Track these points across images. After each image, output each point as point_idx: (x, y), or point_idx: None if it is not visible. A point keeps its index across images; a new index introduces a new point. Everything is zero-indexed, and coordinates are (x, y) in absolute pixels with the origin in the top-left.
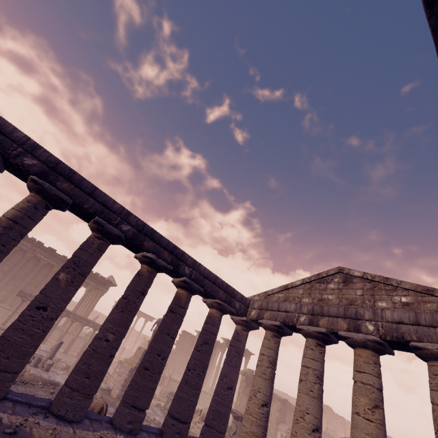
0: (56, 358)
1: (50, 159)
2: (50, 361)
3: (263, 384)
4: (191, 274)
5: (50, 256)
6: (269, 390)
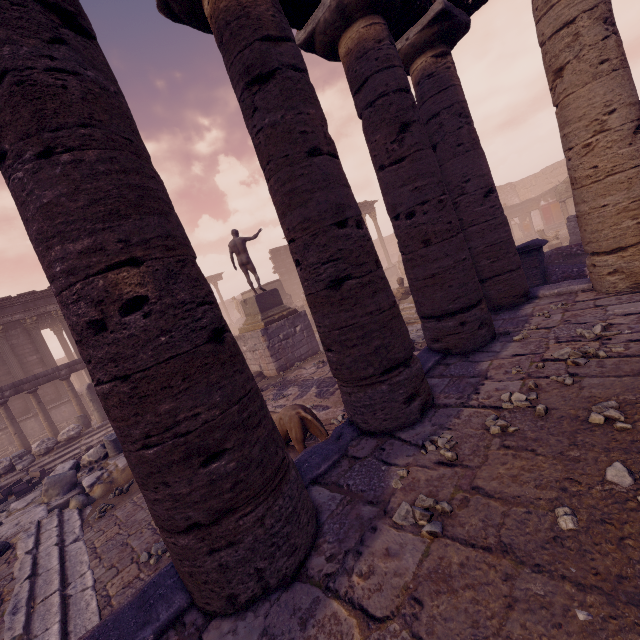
0: None
1: None
2: None
3: (616, 87)
4: None
5: None
6: (634, 88)
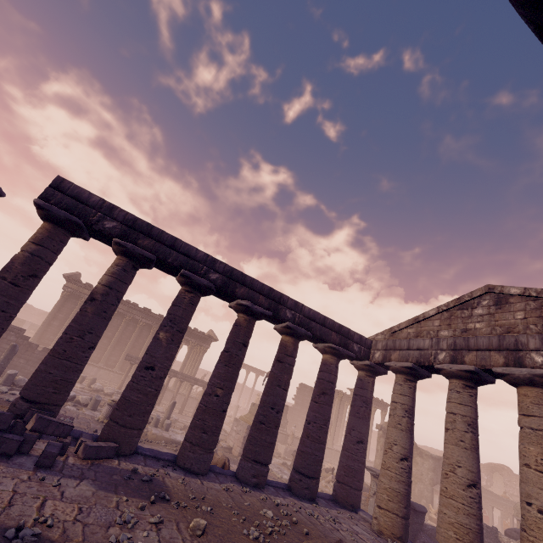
0: (173, 418)
1: (127, 218)
2: (168, 421)
3: (400, 436)
4: (294, 318)
5: (147, 317)
6: (408, 442)
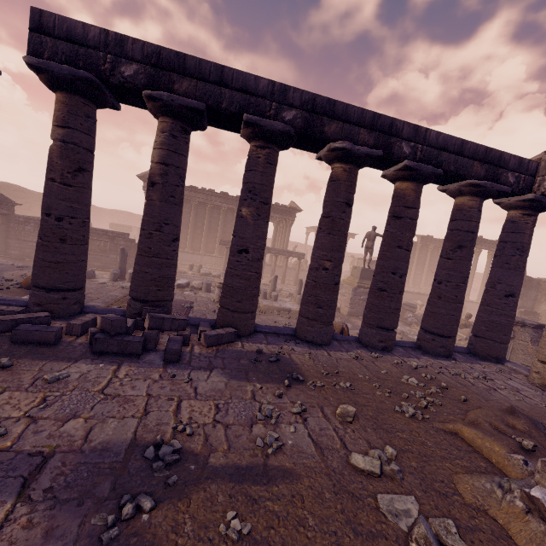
0: (277, 289)
1: (146, 52)
2: (274, 293)
3: None
4: (414, 153)
5: (227, 201)
6: None
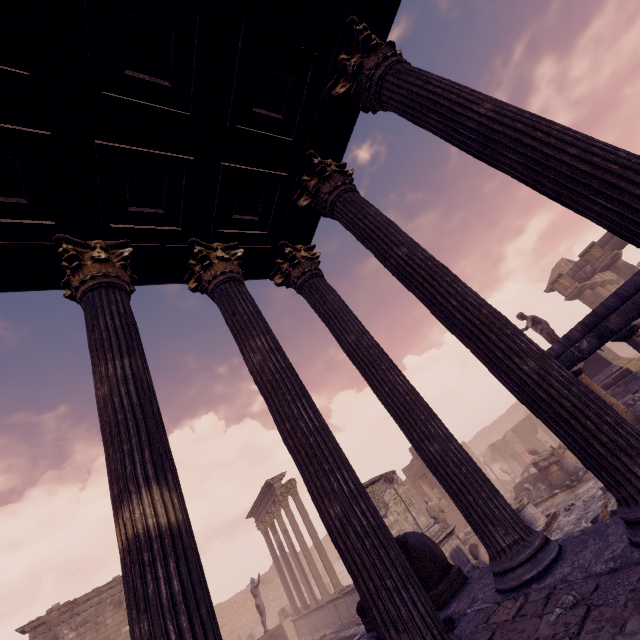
0: None
1: None
2: None
3: None
4: None
5: None
6: None
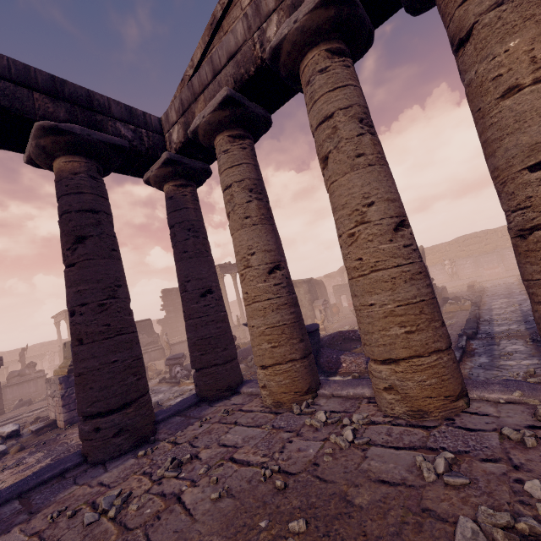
0: None
1: None
2: None
3: (255, 236)
4: None
5: None
6: (272, 239)
